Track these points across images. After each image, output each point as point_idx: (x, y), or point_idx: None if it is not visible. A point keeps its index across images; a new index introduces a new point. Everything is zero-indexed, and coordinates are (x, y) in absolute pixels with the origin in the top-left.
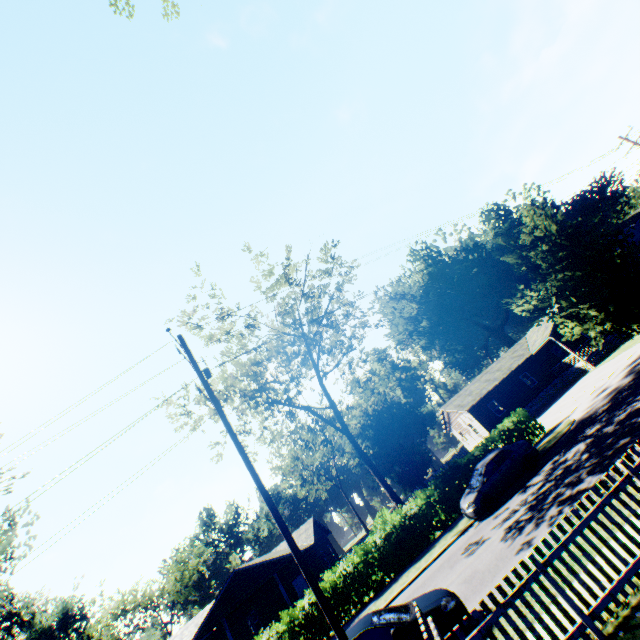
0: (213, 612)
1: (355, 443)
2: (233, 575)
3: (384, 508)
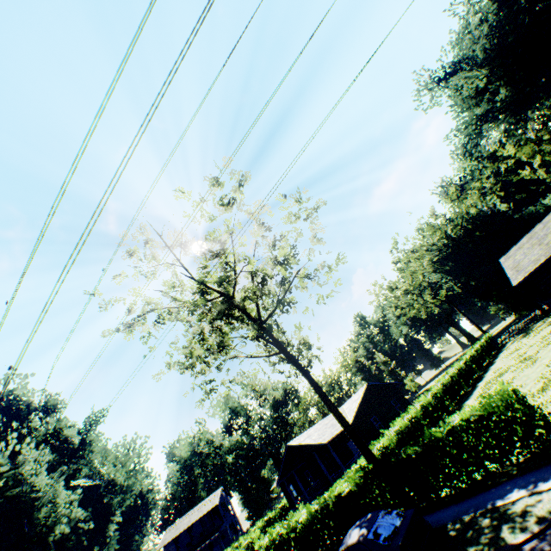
0: (286, 465)
1: (313, 386)
2: (289, 446)
3: (473, 347)
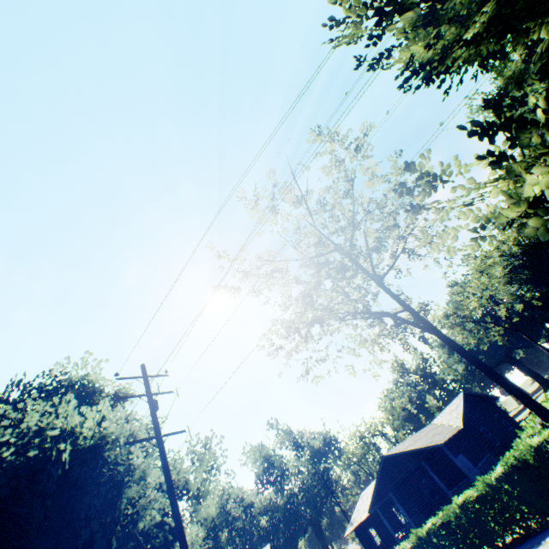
0: (379, 486)
1: (449, 344)
2: (384, 459)
3: None
